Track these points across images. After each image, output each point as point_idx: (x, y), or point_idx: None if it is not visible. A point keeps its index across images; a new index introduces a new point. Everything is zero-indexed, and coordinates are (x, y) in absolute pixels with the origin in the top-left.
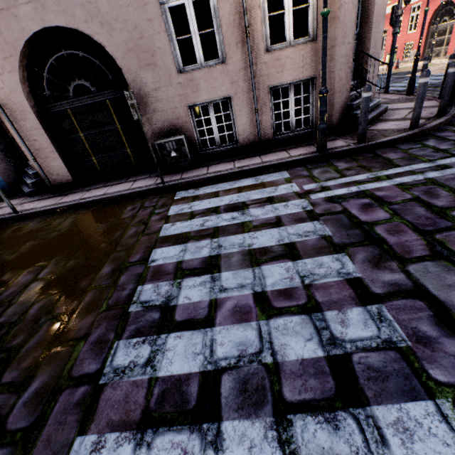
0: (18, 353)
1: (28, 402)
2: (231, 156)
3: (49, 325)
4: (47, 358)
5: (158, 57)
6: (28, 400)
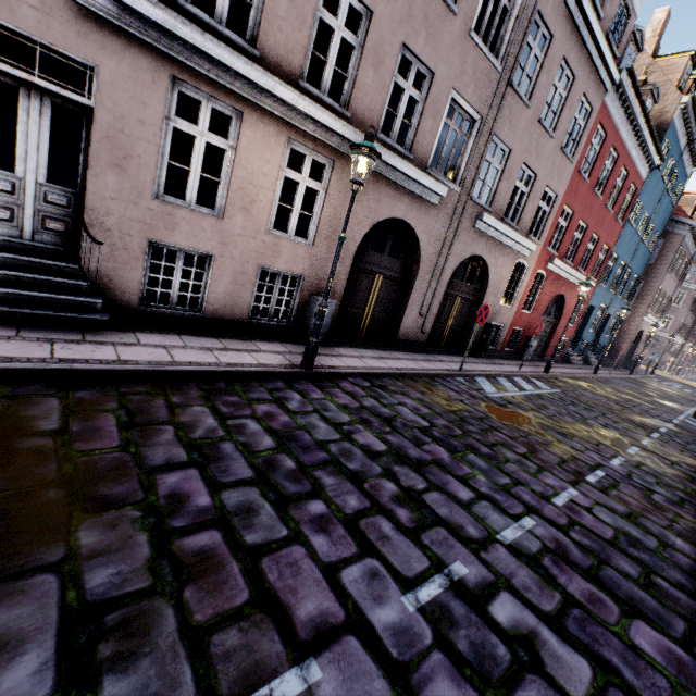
0: None
1: None
2: None
3: None
4: None
5: (642, 342)
6: None
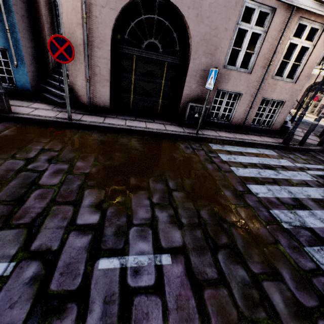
0: (239, 250)
1: (298, 287)
2: (224, 128)
3: (236, 230)
4: (269, 256)
5: (217, 52)
6: (295, 286)
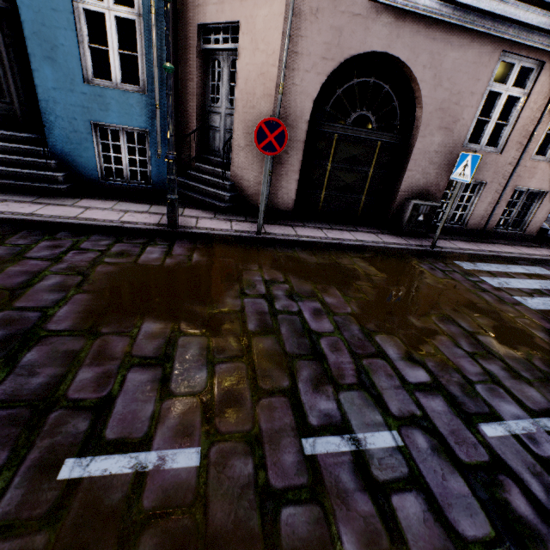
0: None
1: None
2: (454, 234)
3: None
4: None
5: (457, 126)
6: None
